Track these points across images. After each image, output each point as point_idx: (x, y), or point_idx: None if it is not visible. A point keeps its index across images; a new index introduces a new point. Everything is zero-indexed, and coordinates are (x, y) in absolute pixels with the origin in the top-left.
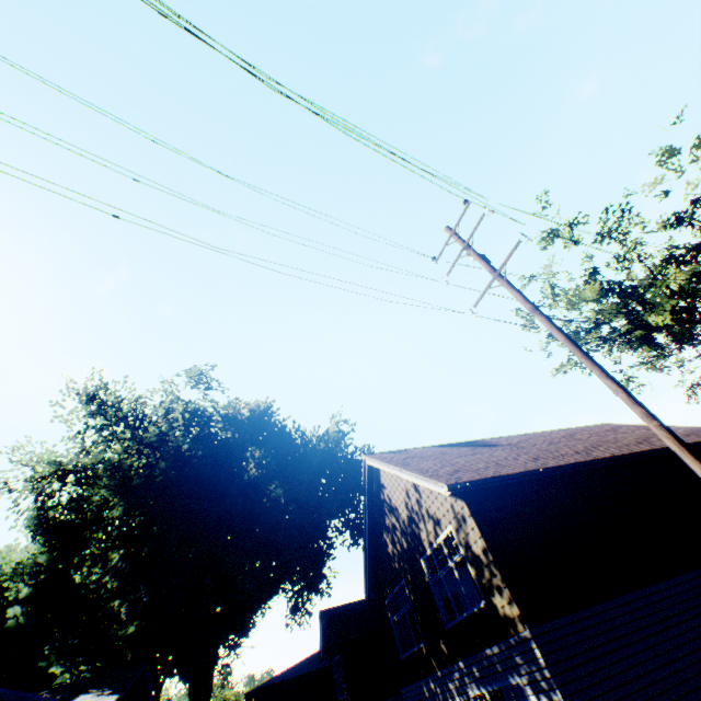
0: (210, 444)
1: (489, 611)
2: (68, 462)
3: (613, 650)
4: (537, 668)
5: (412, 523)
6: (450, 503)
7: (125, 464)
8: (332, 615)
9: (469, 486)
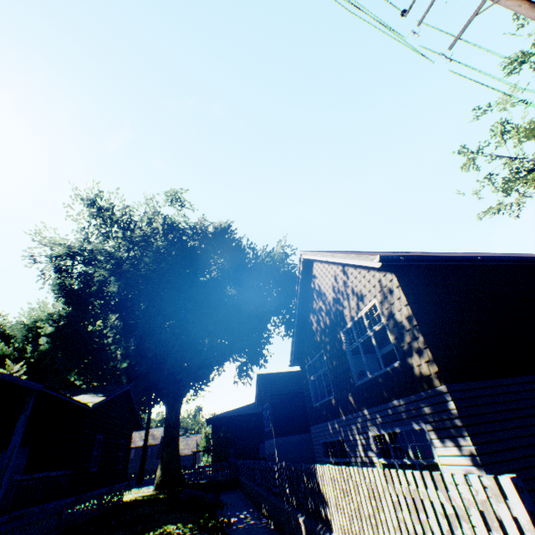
0: (182, 248)
1: (402, 370)
2: (75, 246)
3: (531, 415)
4: (447, 418)
5: (336, 303)
6: (378, 279)
7: (117, 255)
8: (265, 377)
9: (402, 260)
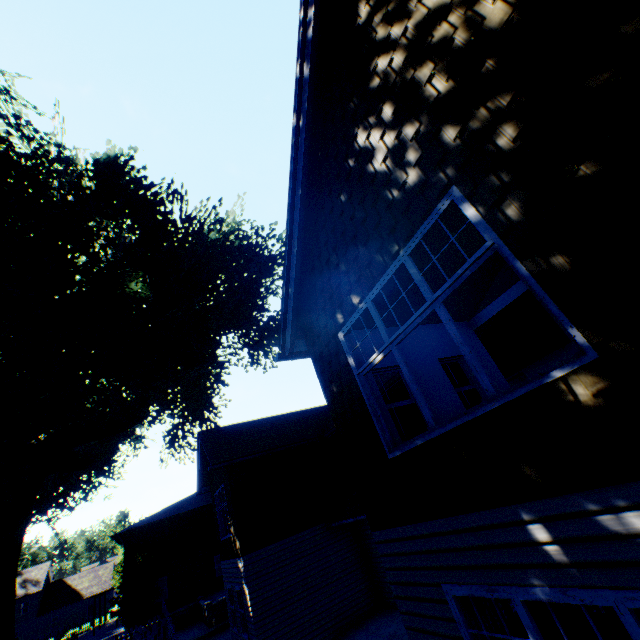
0: None
1: None
2: None
3: None
4: None
5: None
6: None
7: None
8: (216, 435)
9: None
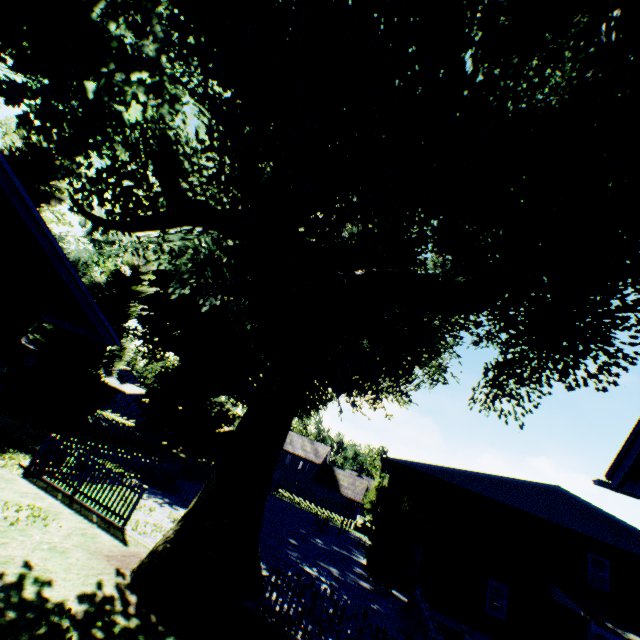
0: None
1: None
2: None
3: None
4: None
5: None
6: None
7: None
8: None
9: None
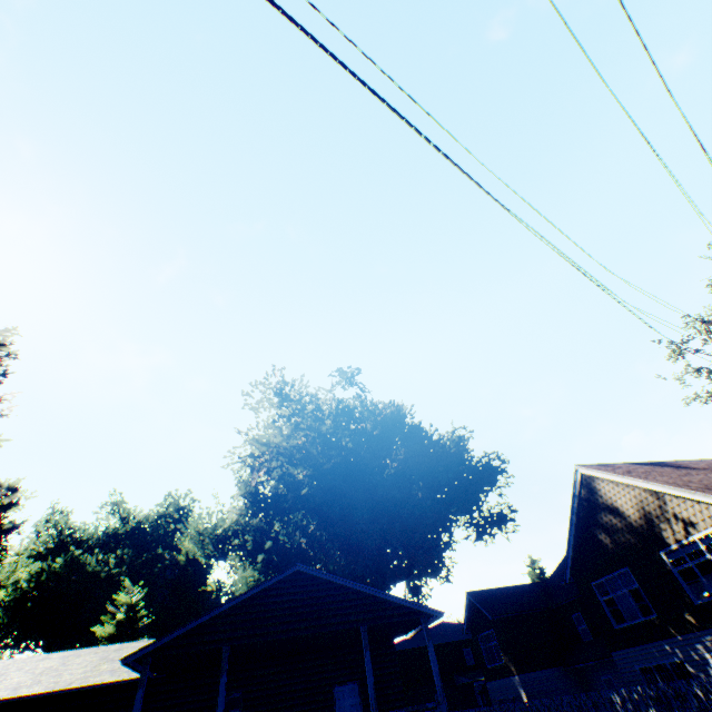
0: (369, 439)
1: None
2: (282, 445)
3: None
4: None
5: (647, 523)
6: None
7: (314, 451)
8: (479, 596)
9: None
